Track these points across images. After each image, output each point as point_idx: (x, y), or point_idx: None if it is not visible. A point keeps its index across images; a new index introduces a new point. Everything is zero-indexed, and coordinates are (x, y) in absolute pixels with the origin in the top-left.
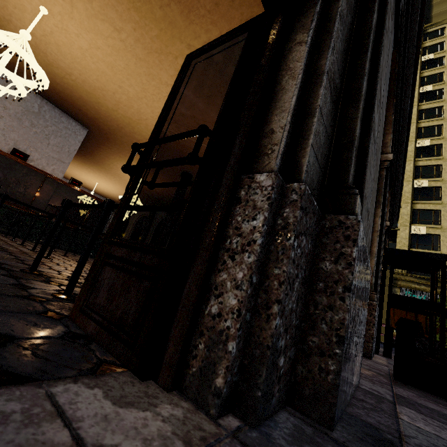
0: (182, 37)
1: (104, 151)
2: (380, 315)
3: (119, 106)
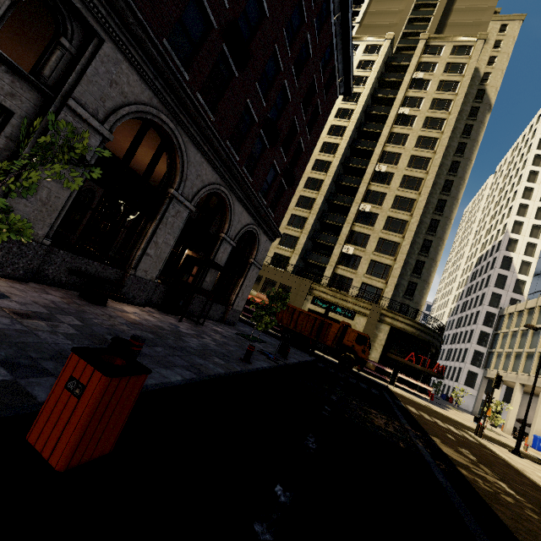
0: (37, 43)
1: None
2: (169, 289)
3: None
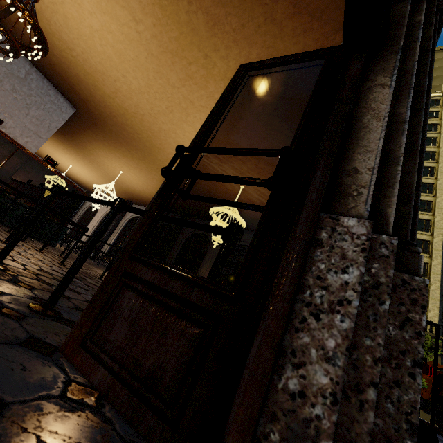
0: (201, 46)
1: (88, 136)
2: None
3: (117, 94)
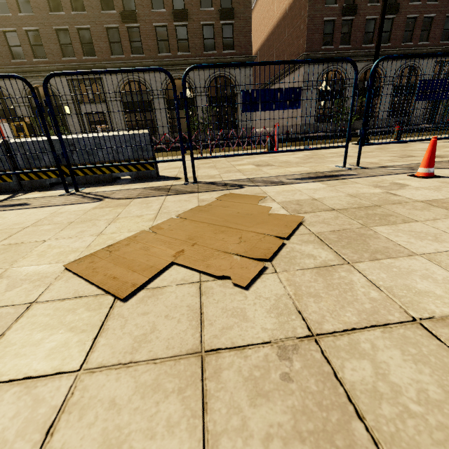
0: None
1: None
2: None
3: None
